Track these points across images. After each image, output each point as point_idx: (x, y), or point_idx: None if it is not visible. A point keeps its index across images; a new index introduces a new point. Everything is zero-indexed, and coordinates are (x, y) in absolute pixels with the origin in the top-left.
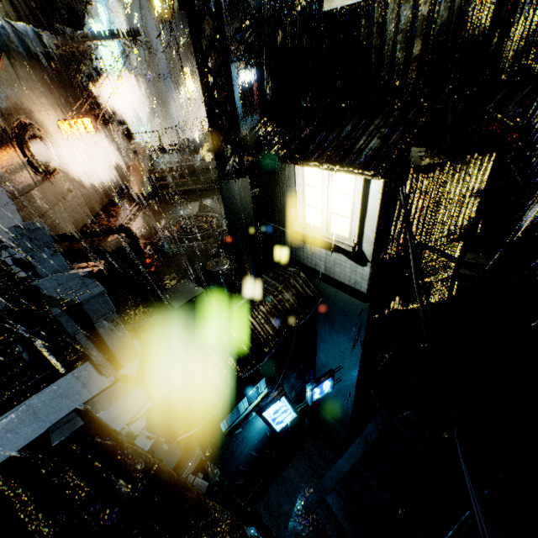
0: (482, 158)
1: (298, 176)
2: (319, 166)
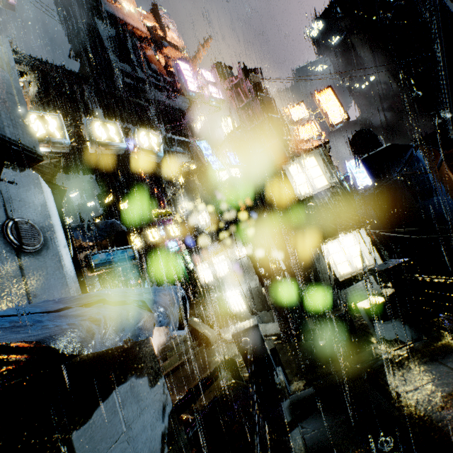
0: None
1: (326, 252)
2: (346, 232)
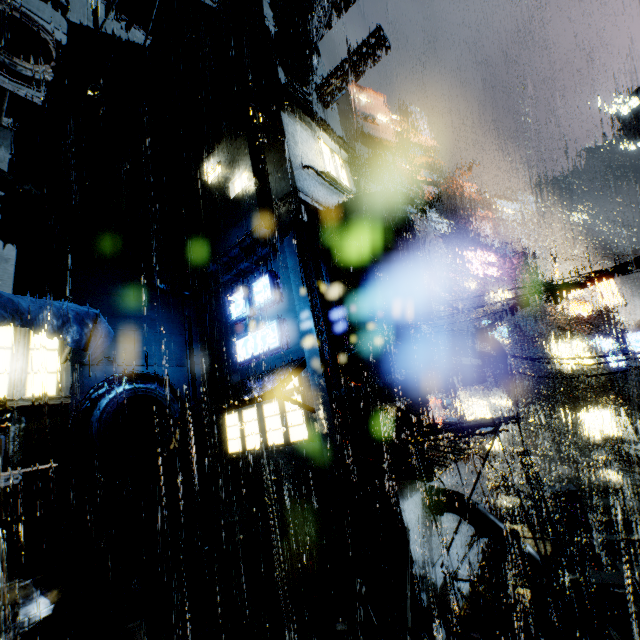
0: (633, 402)
1: (583, 419)
2: (603, 408)
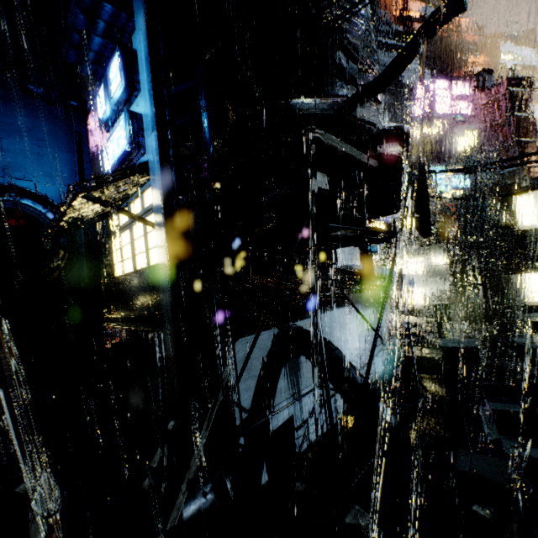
0: None
1: (526, 280)
2: None
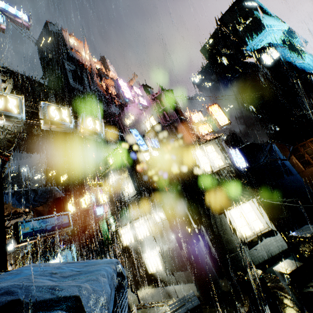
0: None
1: (230, 217)
2: (244, 201)
